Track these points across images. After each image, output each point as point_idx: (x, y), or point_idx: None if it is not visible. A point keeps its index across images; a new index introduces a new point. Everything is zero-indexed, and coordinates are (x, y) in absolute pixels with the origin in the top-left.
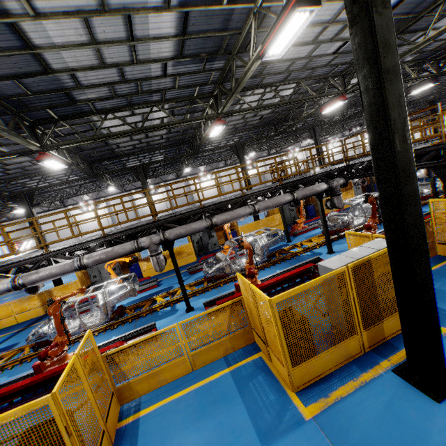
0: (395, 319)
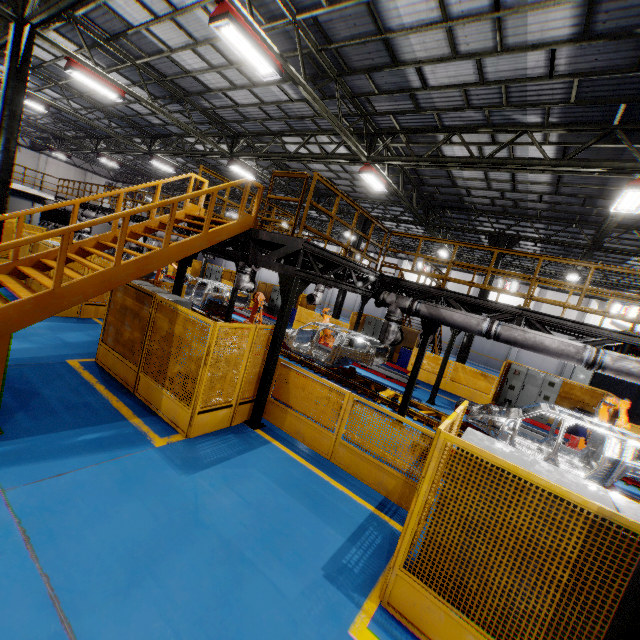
0: None
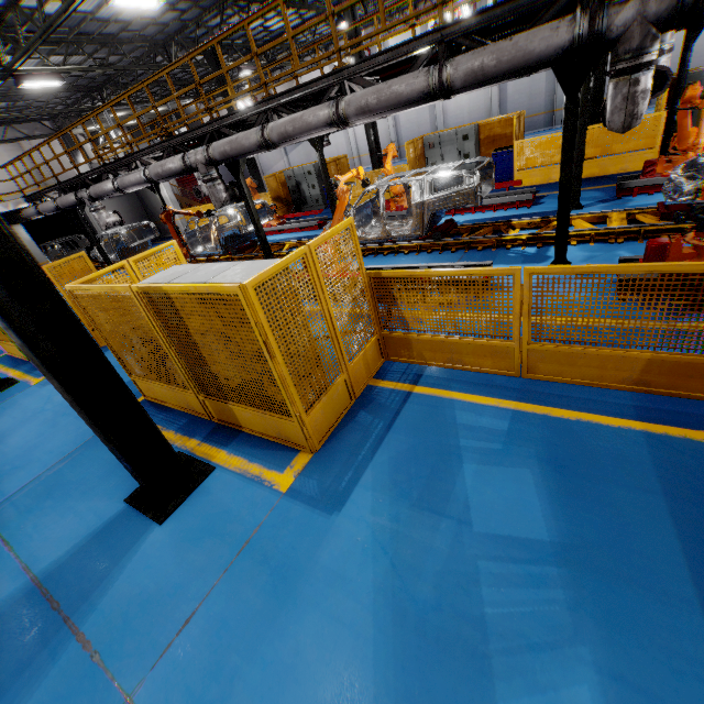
0: (253, 415)
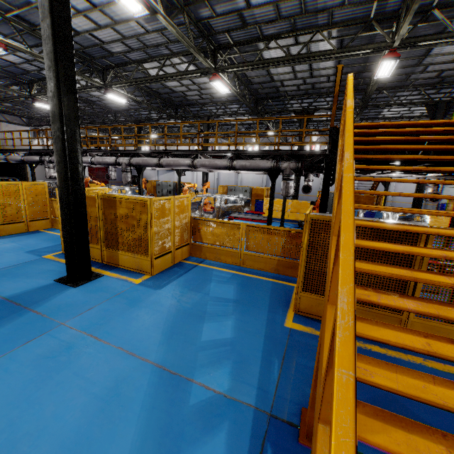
0: (129, 257)
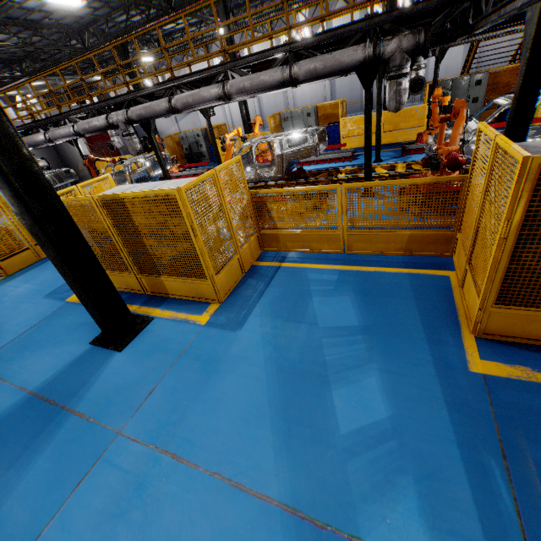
0: (179, 283)
